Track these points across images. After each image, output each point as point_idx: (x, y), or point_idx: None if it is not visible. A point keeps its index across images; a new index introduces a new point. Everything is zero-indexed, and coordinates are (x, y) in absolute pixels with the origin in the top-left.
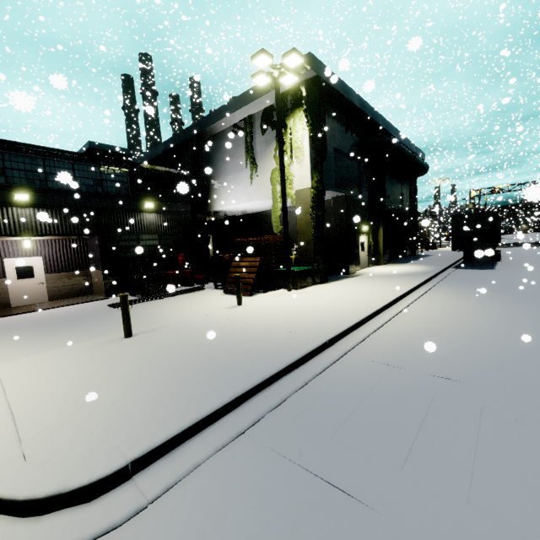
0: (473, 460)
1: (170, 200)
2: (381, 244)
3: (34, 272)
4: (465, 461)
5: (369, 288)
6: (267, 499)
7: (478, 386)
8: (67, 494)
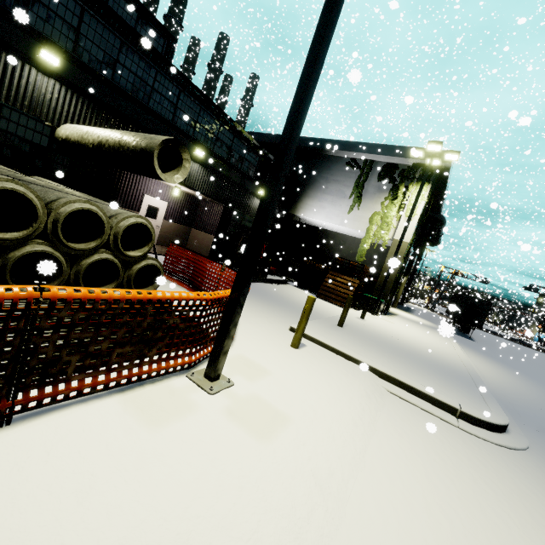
0: None
1: None
2: (401, 292)
3: (157, 214)
4: None
5: (429, 334)
6: None
7: None
8: (506, 426)
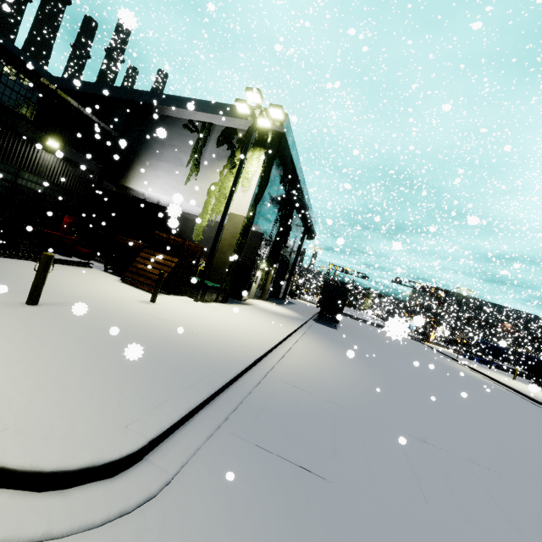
0: (366, 455)
1: (82, 151)
2: (269, 283)
3: None
4: (363, 455)
5: (265, 321)
6: (264, 475)
7: (355, 411)
8: (99, 467)
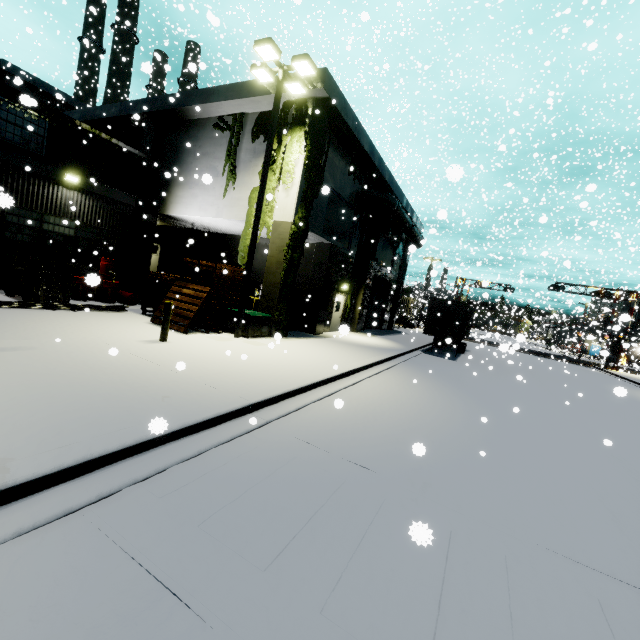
0: (348, 562)
1: (108, 182)
2: (359, 309)
3: None
4: (339, 562)
5: (328, 354)
6: (62, 607)
7: (390, 478)
8: None
